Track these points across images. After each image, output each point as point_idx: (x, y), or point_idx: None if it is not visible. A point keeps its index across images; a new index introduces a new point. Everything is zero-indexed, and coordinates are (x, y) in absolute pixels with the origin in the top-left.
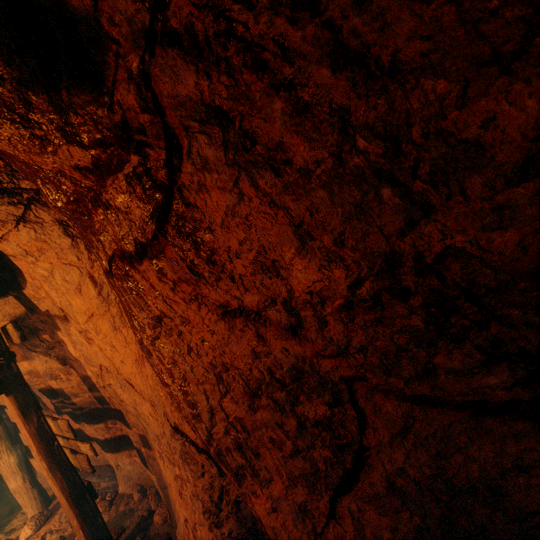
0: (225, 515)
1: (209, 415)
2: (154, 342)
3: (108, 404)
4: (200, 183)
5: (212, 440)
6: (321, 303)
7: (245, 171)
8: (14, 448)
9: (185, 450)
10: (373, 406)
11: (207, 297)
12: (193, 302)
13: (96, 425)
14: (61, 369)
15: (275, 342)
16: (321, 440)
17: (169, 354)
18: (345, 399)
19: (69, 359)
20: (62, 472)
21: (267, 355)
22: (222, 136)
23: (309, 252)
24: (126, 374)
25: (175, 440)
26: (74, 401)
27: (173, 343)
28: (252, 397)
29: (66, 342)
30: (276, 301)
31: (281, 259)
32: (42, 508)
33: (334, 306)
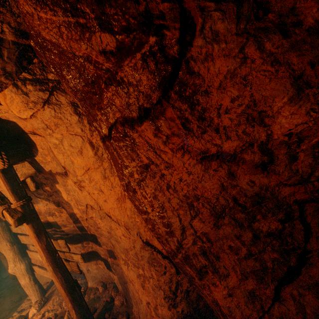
0: (179, 300)
1: (181, 231)
2: (140, 183)
3: (86, 231)
4: (207, 53)
5: (181, 248)
6: (298, 142)
7: (253, 37)
8: (23, 259)
9: (152, 257)
10: (318, 221)
11: (192, 146)
12: (179, 151)
13: (76, 245)
14: (56, 209)
15: (243, 177)
16: (271, 246)
17: (151, 191)
18: (295, 216)
19: (62, 203)
20: (61, 273)
21: (233, 187)
22: (236, 10)
23: (302, 99)
24: (107, 209)
25: (144, 251)
26: (63, 229)
27: (155, 183)
28: (217, 218)
29: (61, 191)
30: (253, 145)
31: (269, 109)
32: (41, 296)
33: (310, 143)
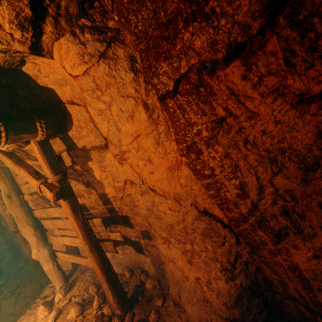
0: (238, 272)
1: (257, 191)
2: (209, 141)
3: (116, 213)
4: None
5: (255, 211)
6: None
7: None
8: (46, 245)
9: (210, 227)
10: None
11: (289, 87)
12: (271, 95)
13: None
14: (85, 190)
15: None
16: None
17: (223, 149)
18: None
19: (92, 183)
20: (97, 252)
21: None
22: None
23: None
24: (152, 182)
25: (199, 222)
26: (91, 212)
27: (229, 139)
28: (307, 172)
29: (93, 170)
30: None
31: None
32: (64, 283)
33: None
